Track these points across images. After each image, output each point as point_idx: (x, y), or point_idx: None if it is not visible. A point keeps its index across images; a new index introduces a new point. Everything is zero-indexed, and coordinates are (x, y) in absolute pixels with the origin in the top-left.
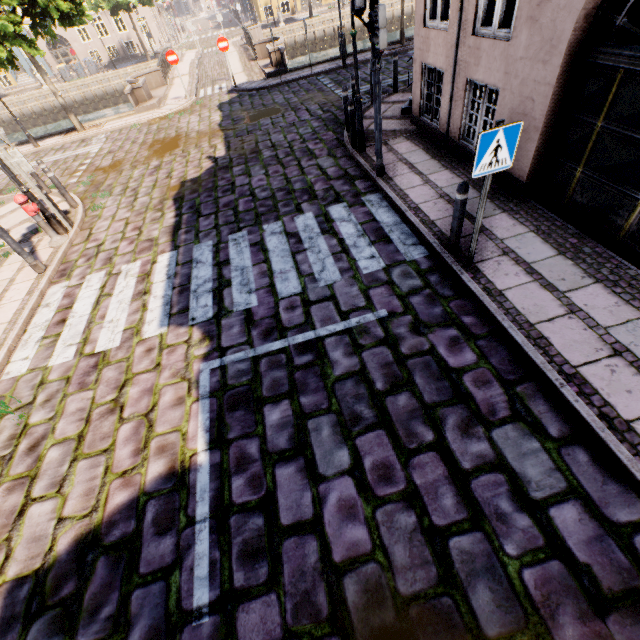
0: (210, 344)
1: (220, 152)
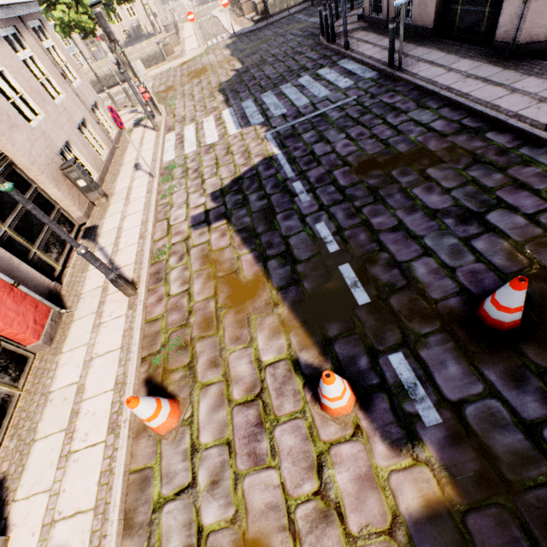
0: (267, 128)
1: (238, 66)
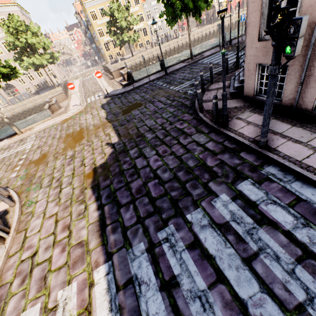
0: None
1: (114, 138)
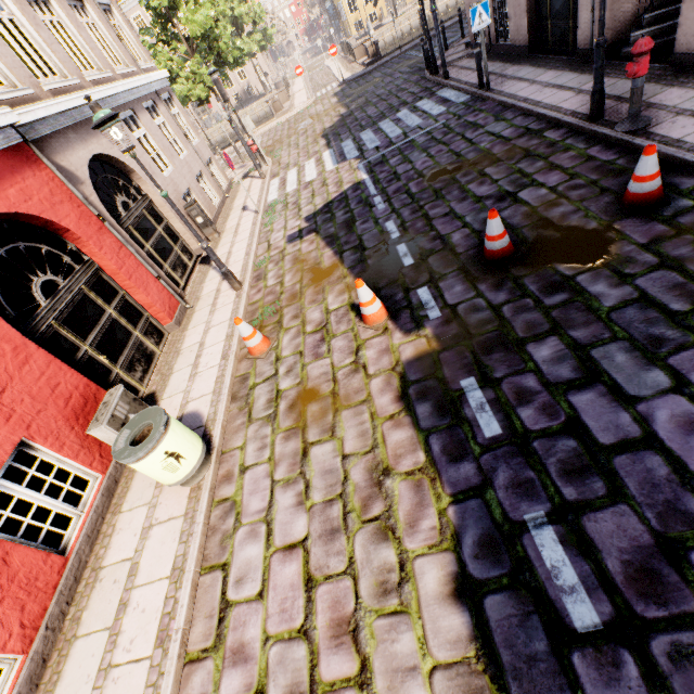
0: (360, 160)
1: (343, 112)
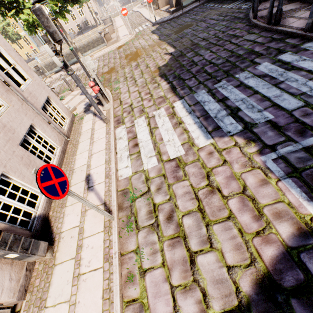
0: (256, 144)
1: (170, 50)
